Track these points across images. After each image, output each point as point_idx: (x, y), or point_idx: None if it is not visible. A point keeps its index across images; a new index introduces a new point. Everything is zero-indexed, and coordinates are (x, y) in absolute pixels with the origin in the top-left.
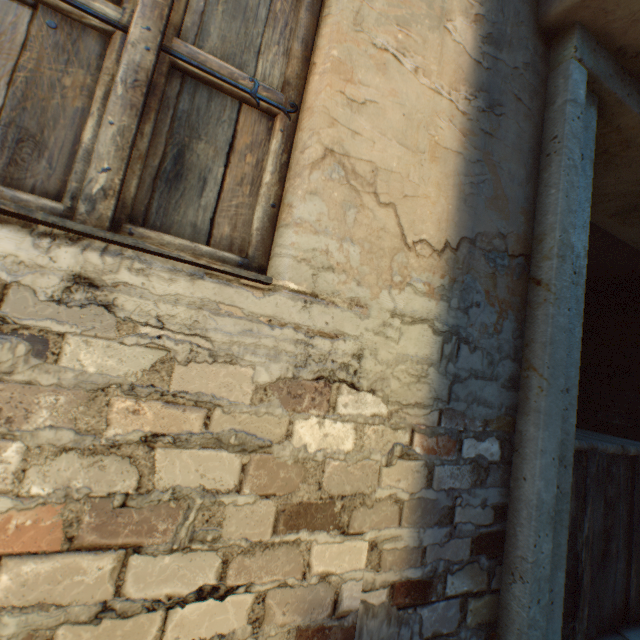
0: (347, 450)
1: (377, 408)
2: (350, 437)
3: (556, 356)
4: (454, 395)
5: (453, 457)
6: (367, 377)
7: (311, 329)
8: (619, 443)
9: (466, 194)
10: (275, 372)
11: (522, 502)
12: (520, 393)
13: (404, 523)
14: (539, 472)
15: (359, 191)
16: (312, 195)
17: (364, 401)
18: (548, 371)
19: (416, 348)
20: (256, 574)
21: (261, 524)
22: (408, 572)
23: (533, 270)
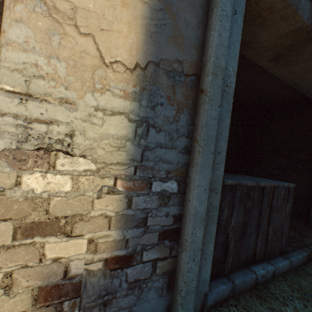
0: (67, 191)
1: (88, 166)
2: (68, 183)
3: (209, 133)
4: (145, 157)
5: (146, 192)
6: (79, 148)
7: (29, 117)
8: (257, 181)
9: (152, 32)
10: (1, 145)
11: (188, 212)
12: (191, 156)
13: (112, 228)
14: (196, 197)
15: (61, 23)
16: (18, 22)
17: (78, 162)
18: (203, 142)
19: (116, 130)
20: (3, 263)
21: (3, 236)
22: (117, 252)
23: (201, 84)
